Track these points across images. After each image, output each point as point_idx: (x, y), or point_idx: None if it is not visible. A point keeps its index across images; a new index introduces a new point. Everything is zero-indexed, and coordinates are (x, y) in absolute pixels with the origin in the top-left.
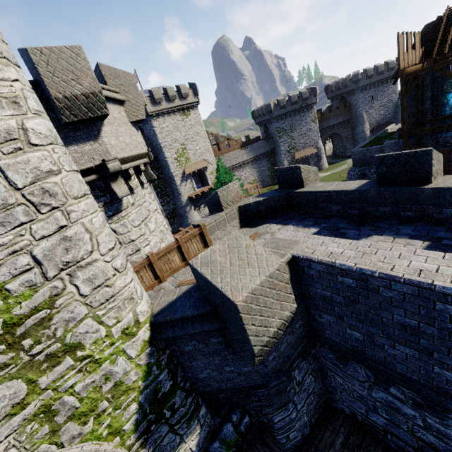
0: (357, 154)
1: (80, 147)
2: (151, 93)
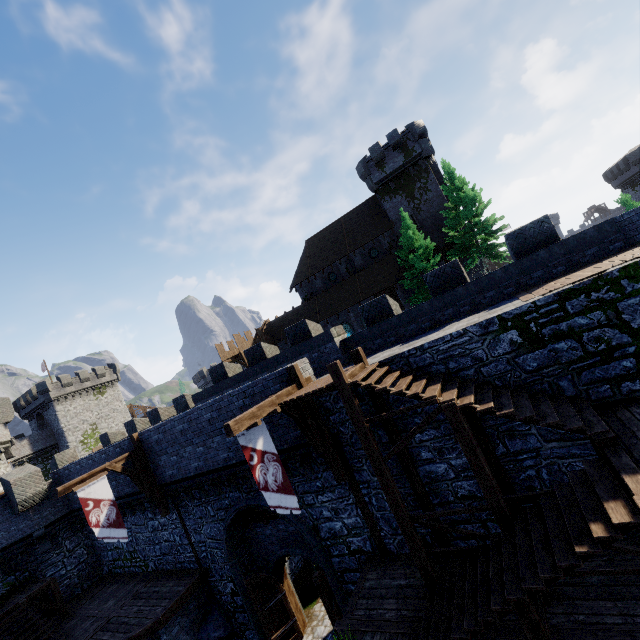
0: None
1: None
2: (59, 379)
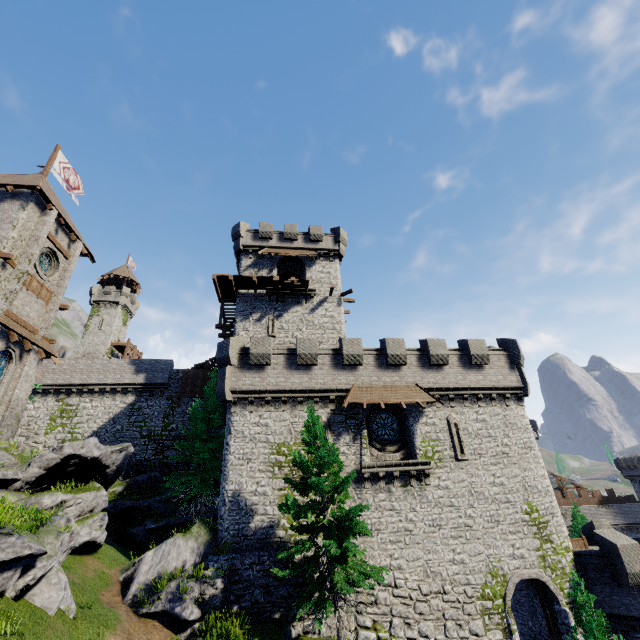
0: None
1: None
2: None
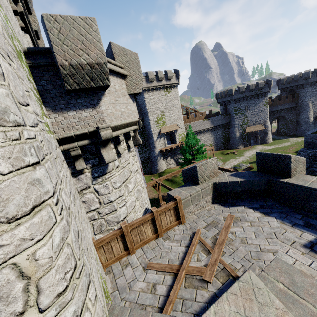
0: (309, 137)
1: (78, 113)
2: (147, 74)
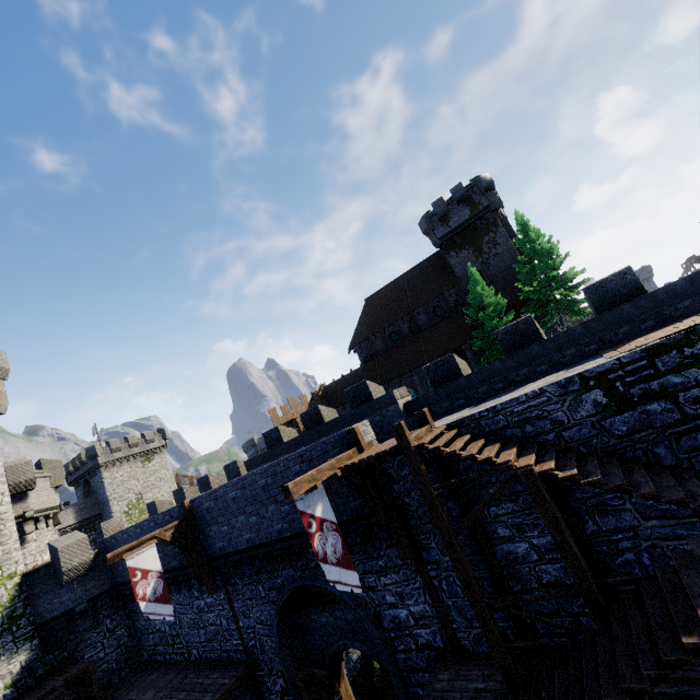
0: None
1: (13, 506)
2: (108, 444)
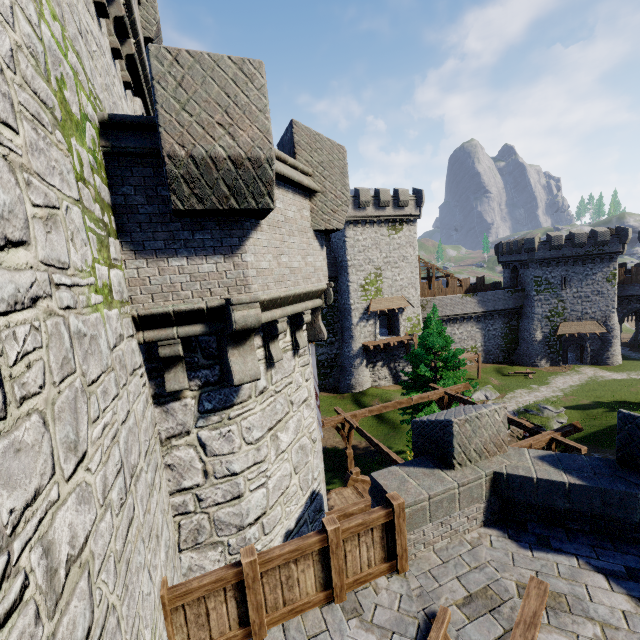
0: None
1: (192, 264)
2: (357, 193)
